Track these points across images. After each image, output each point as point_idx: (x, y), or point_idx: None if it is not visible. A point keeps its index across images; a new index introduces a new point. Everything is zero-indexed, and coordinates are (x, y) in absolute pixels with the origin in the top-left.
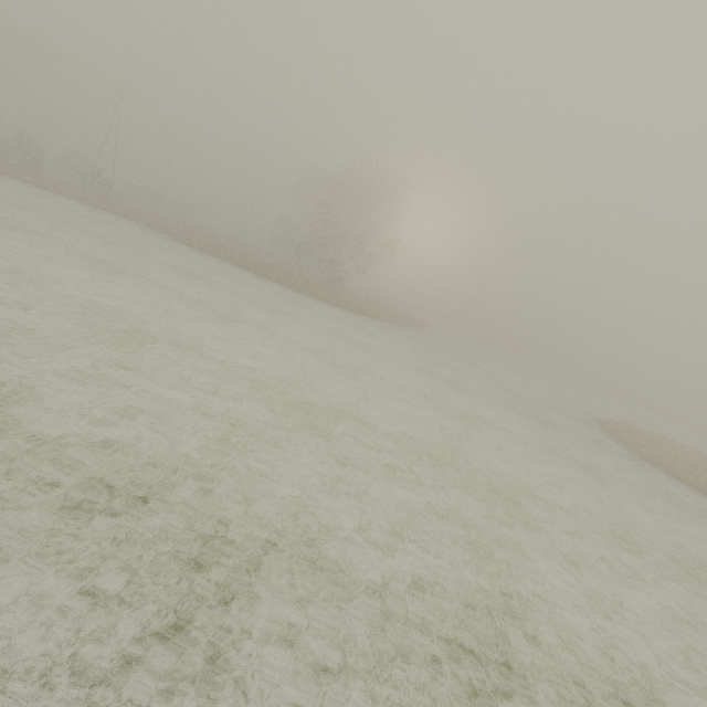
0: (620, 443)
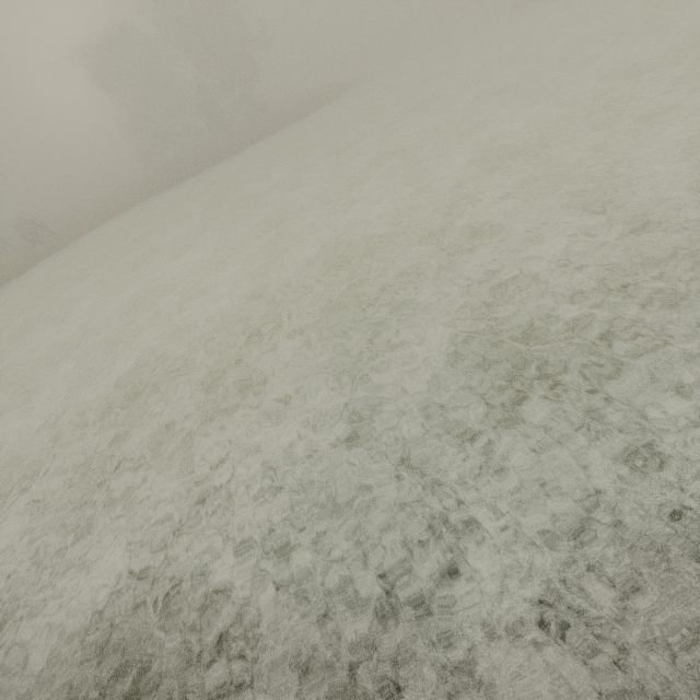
0: None
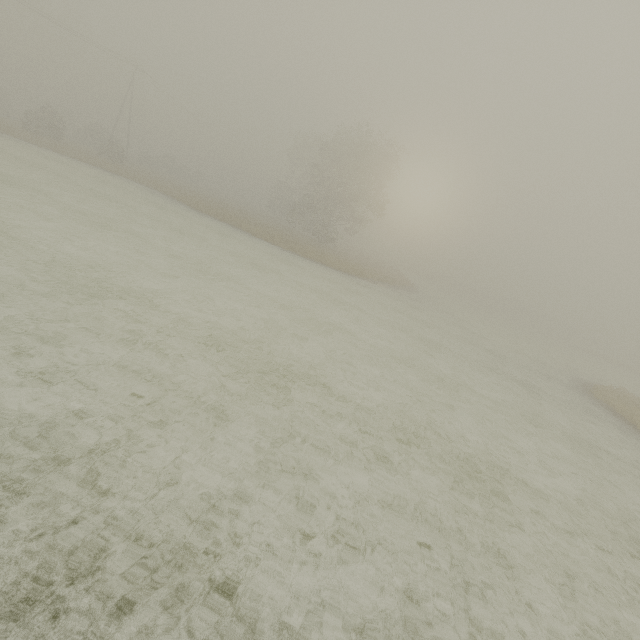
0: (612, 412)
